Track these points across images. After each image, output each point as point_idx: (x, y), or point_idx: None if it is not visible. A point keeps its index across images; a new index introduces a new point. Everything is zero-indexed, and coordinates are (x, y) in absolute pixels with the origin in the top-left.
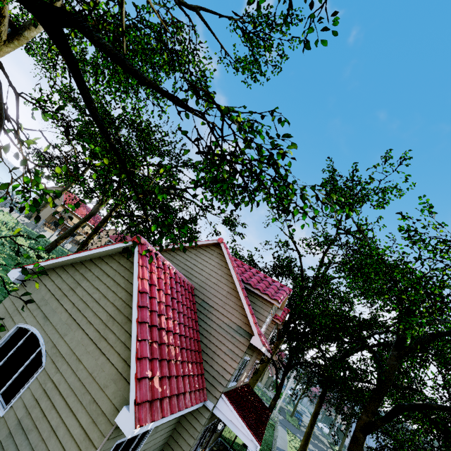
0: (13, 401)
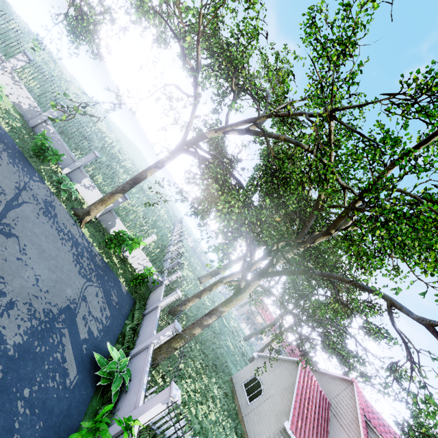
0: (252, 402)
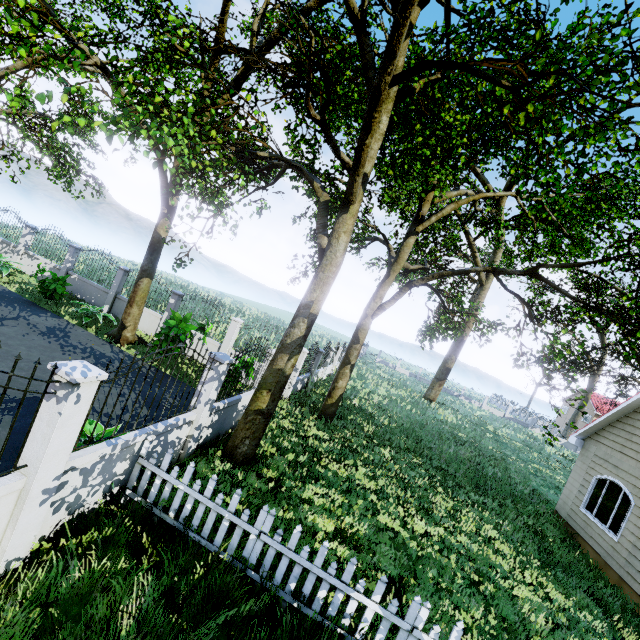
0: (620, 530)
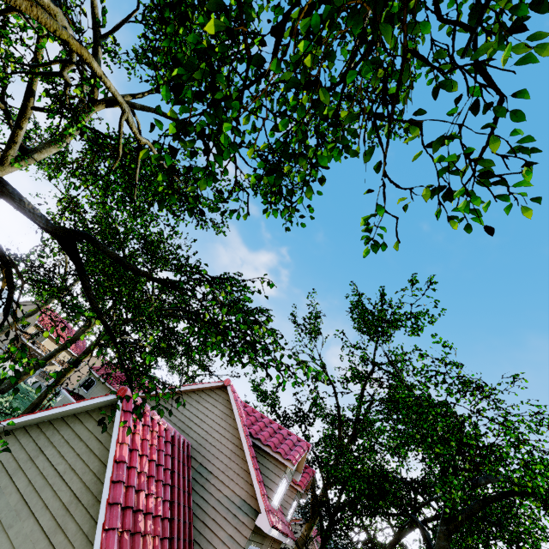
0: None
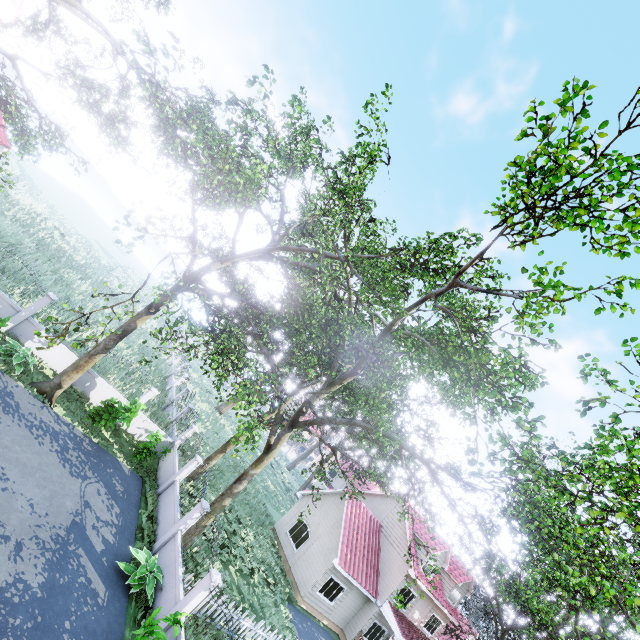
0: (299, 548)
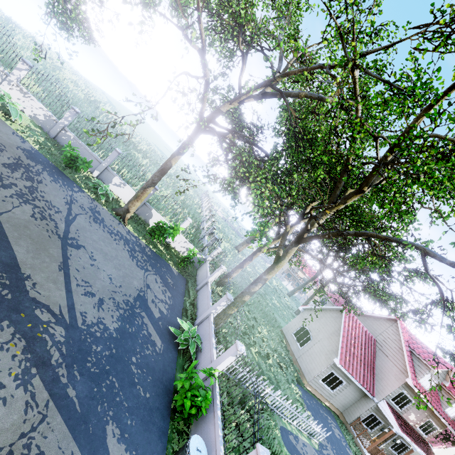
0: (303, 346)
